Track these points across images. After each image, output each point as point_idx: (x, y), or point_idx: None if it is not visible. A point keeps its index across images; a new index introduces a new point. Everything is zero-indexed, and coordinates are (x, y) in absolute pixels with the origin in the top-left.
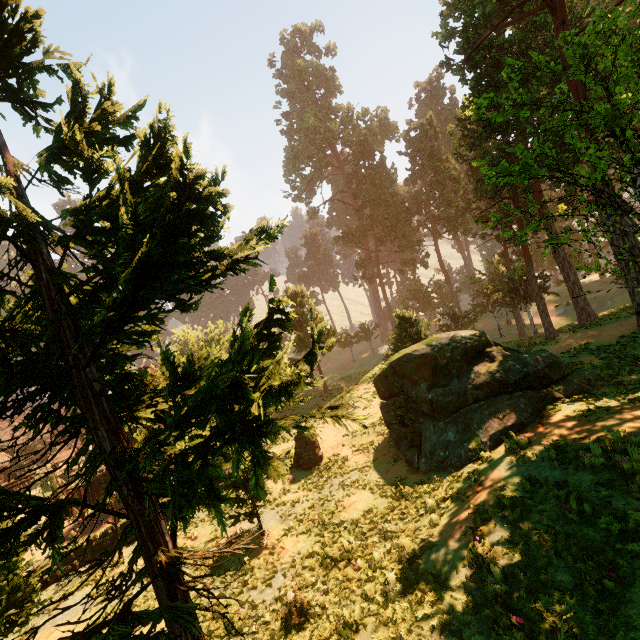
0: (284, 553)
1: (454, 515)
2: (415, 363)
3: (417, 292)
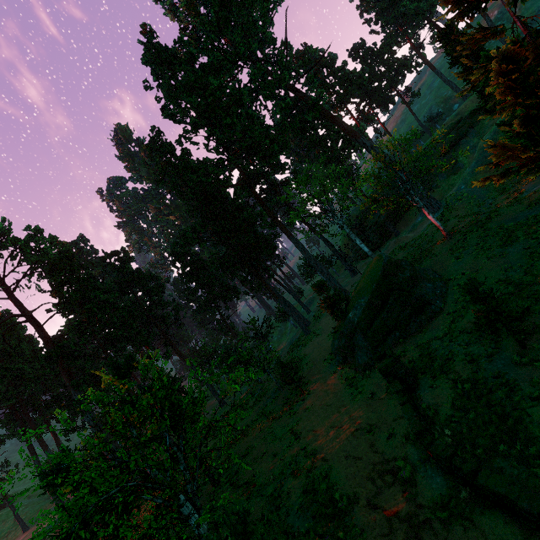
0: (538, 321)
1: (489, 270)
2: (389, 265)
3: None
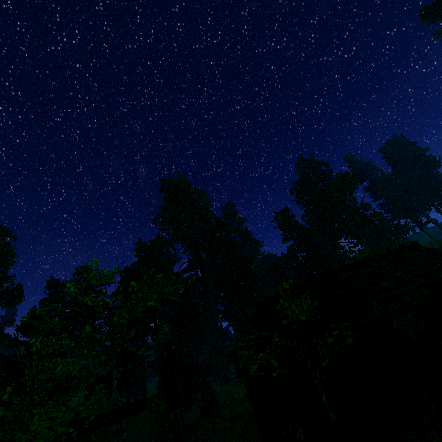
0: None
1: None
2: None
3: None
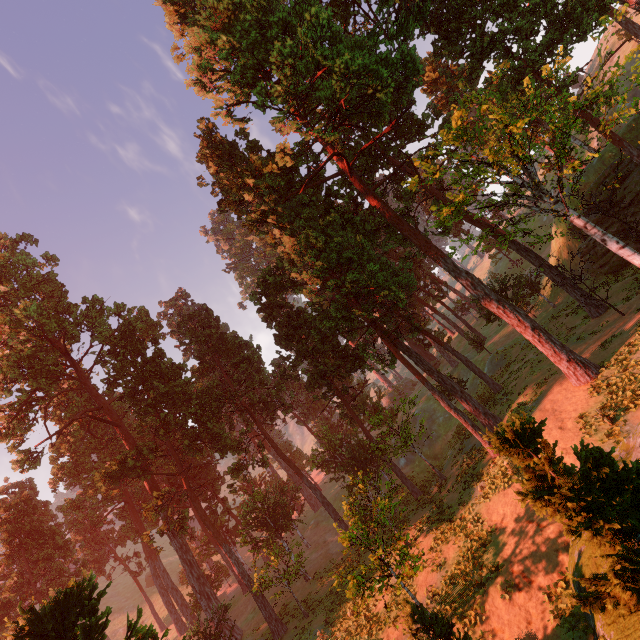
0: None
1: None
2: None
3: (259, 511)
